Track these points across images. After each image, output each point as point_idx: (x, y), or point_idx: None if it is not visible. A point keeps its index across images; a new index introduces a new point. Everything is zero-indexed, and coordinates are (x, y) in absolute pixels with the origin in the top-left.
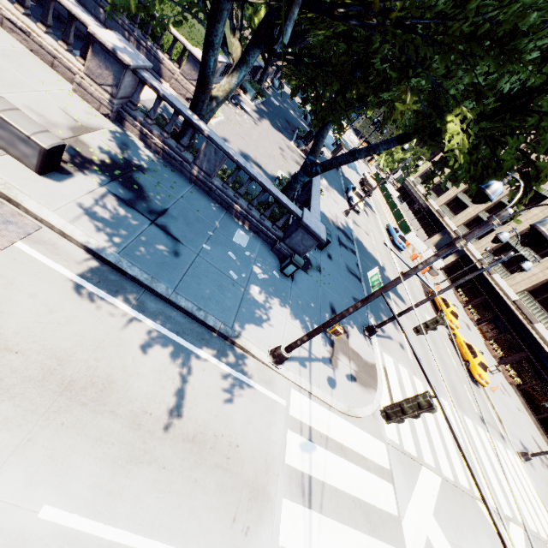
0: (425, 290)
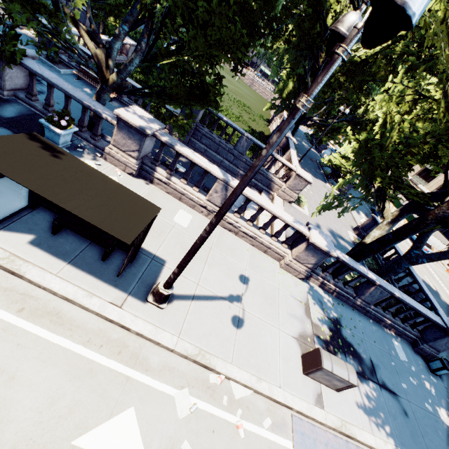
0: None
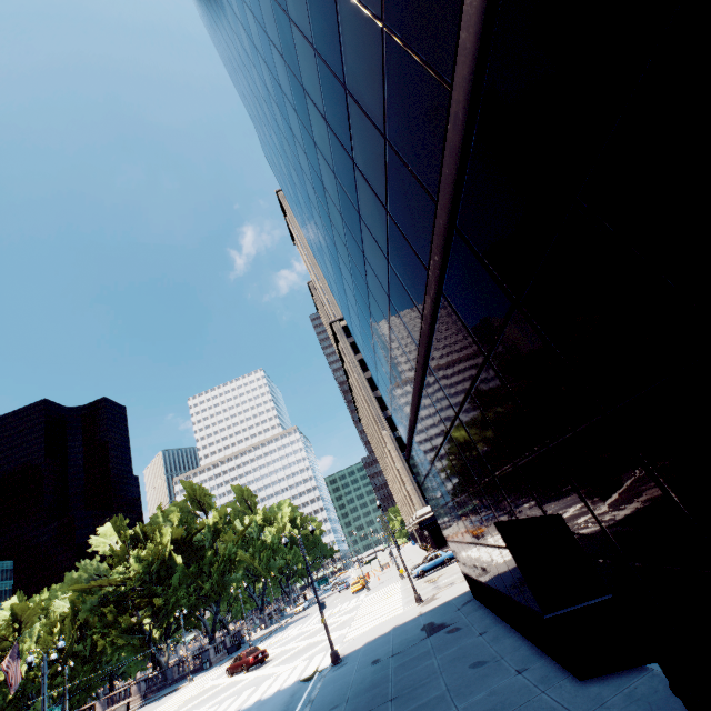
0: None
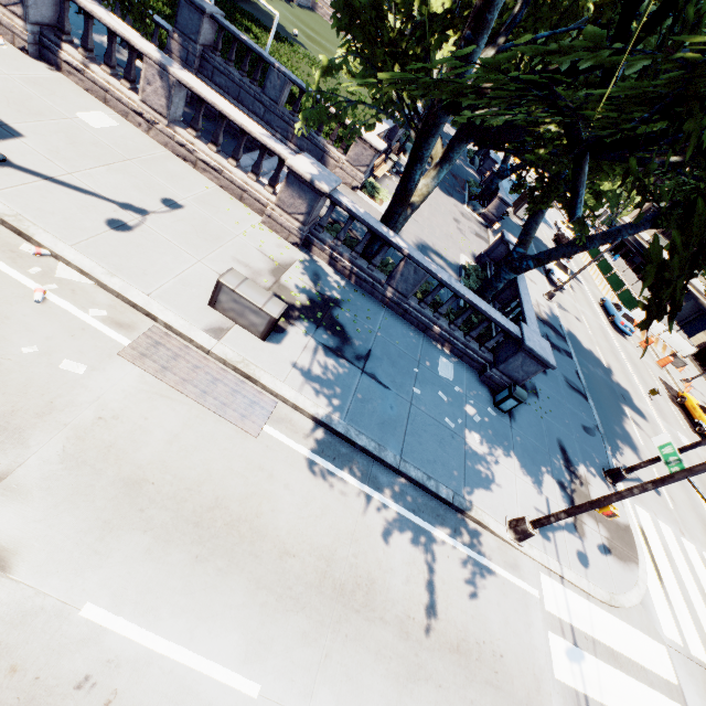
0: (670, 393)
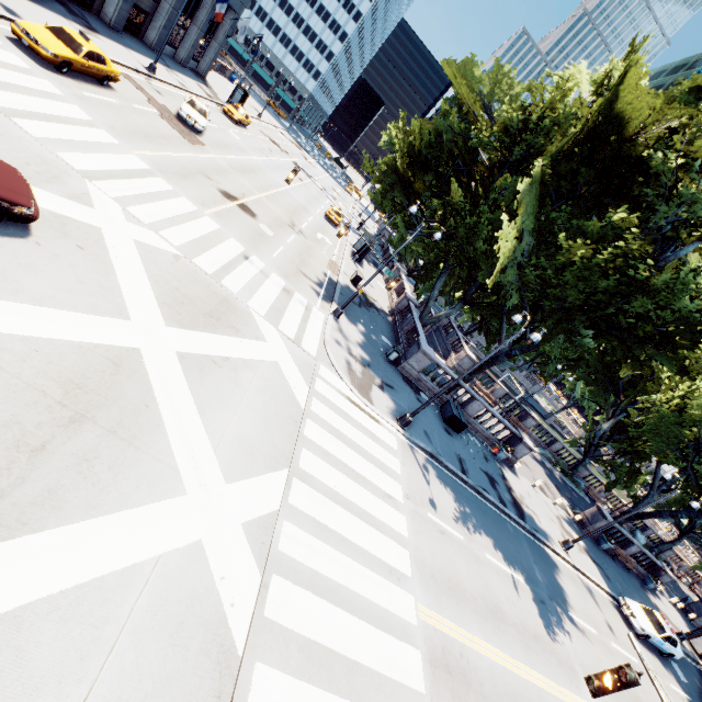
0: None
